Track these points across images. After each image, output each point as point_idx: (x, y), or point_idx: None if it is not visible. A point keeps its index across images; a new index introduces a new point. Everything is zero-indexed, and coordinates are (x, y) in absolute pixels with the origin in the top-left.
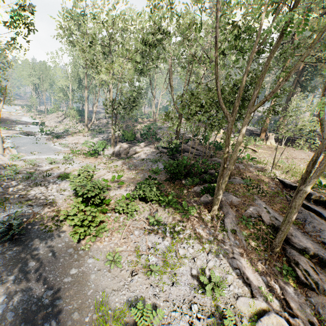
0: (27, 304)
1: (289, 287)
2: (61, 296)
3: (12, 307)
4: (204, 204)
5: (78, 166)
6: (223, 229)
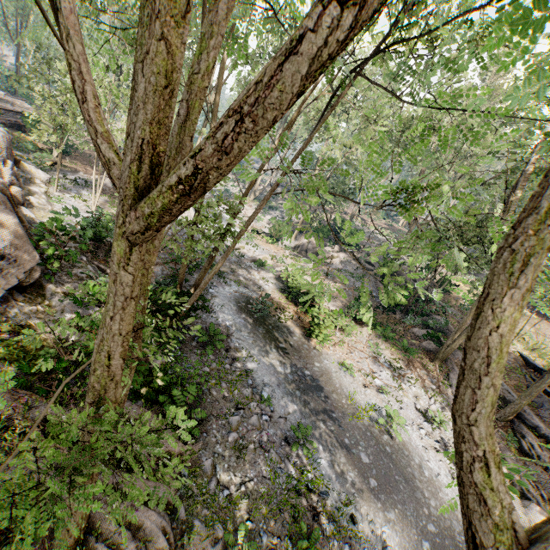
0: (297, 374)
1: (509, 451)
2: (318, 379)
3: (288, 371)
4: (424, 350)
5: (263, 253)
6: (447, 383)
